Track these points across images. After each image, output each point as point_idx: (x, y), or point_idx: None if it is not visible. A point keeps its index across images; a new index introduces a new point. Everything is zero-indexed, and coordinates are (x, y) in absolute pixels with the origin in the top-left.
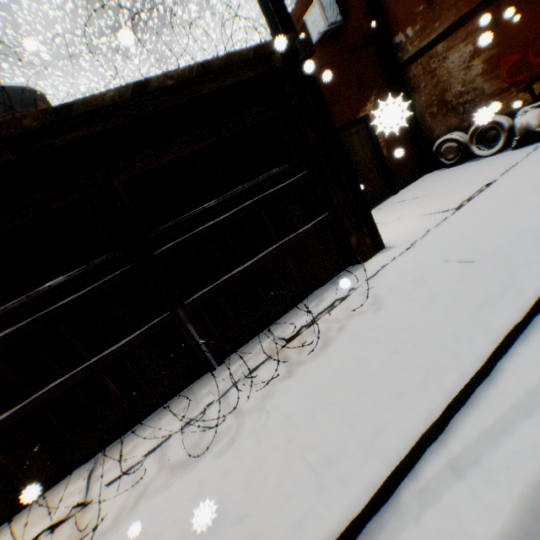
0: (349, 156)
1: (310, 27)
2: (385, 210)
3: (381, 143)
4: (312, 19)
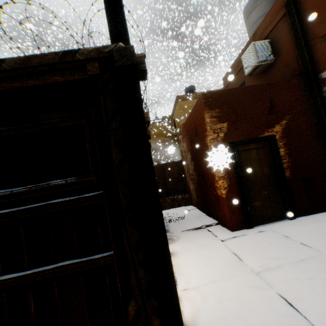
0: (242, 168)
1: (244, 63)
2: (262, 239)
3: (284, 164)
4: (247, 57)
